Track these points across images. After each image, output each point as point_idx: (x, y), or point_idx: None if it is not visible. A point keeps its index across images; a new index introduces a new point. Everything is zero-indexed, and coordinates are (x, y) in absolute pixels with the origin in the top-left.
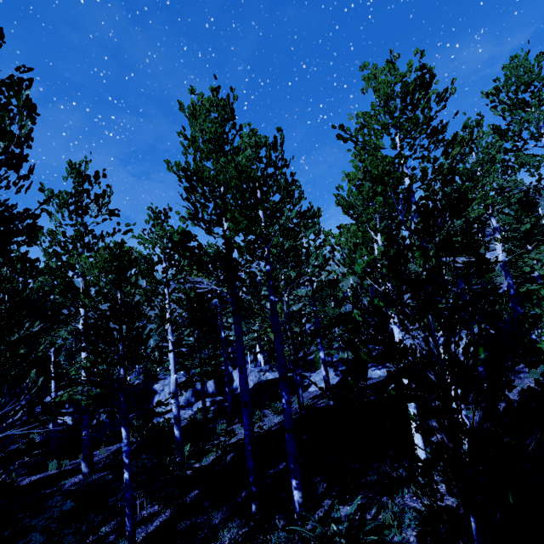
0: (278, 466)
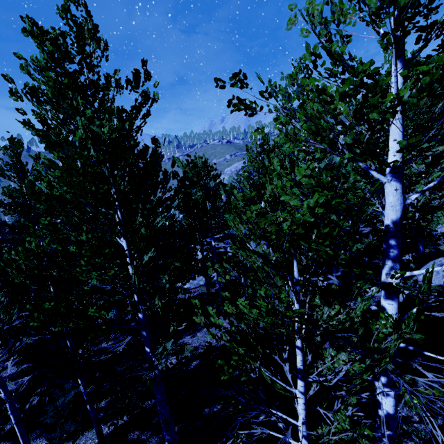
0: (214, 406)
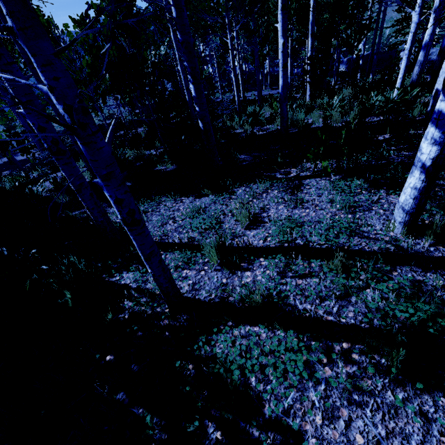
0: None
